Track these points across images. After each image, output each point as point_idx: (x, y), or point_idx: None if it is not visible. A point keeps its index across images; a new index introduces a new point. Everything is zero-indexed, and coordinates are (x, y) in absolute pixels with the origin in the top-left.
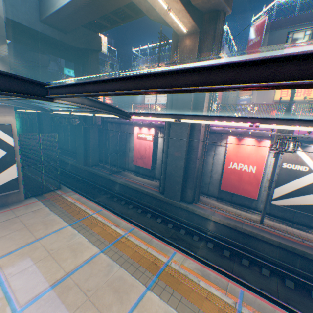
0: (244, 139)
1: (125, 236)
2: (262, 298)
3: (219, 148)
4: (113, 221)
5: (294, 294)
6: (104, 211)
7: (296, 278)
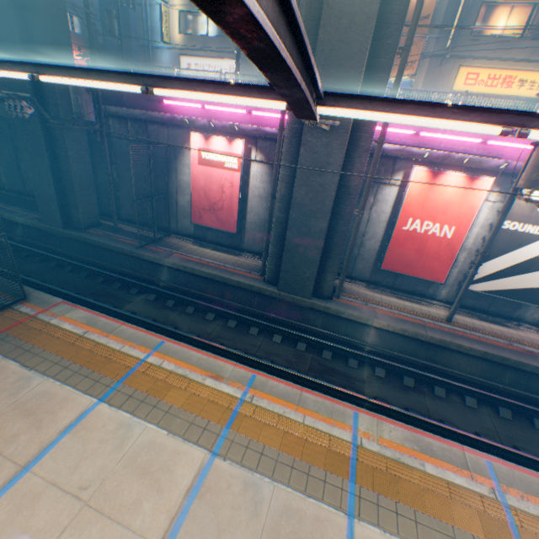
0: (444, 173)
1: (248, 401)
2: (519, 466)
3: (386, 190)
4: (202, 367)
5: (514, 428)
6: (171, 345)
7: (512, 403)
